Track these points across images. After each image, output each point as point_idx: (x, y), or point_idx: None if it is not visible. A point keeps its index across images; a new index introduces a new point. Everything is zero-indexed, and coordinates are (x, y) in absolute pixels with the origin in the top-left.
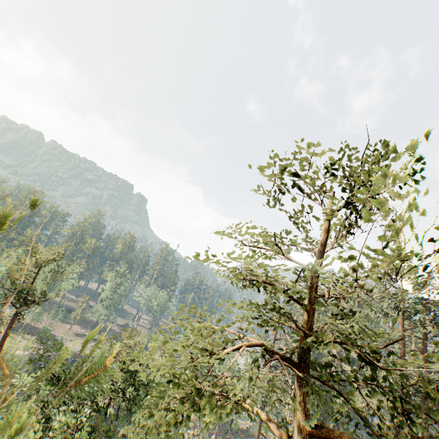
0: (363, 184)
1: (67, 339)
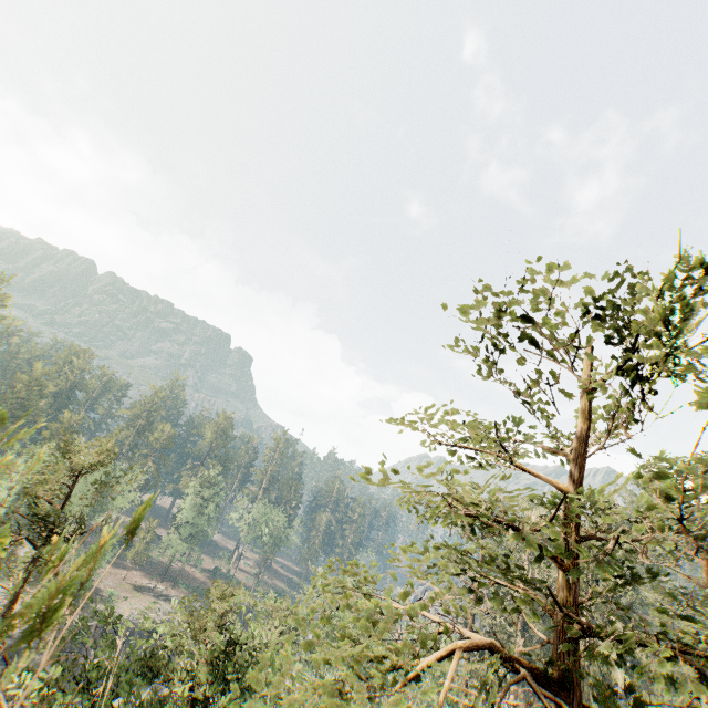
0: (643, 326)
1: (120, 596)
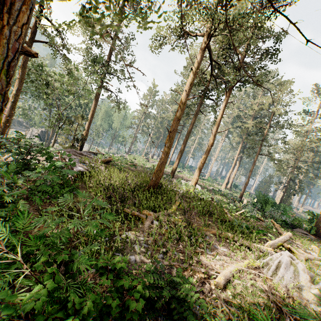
0: None
1: None
